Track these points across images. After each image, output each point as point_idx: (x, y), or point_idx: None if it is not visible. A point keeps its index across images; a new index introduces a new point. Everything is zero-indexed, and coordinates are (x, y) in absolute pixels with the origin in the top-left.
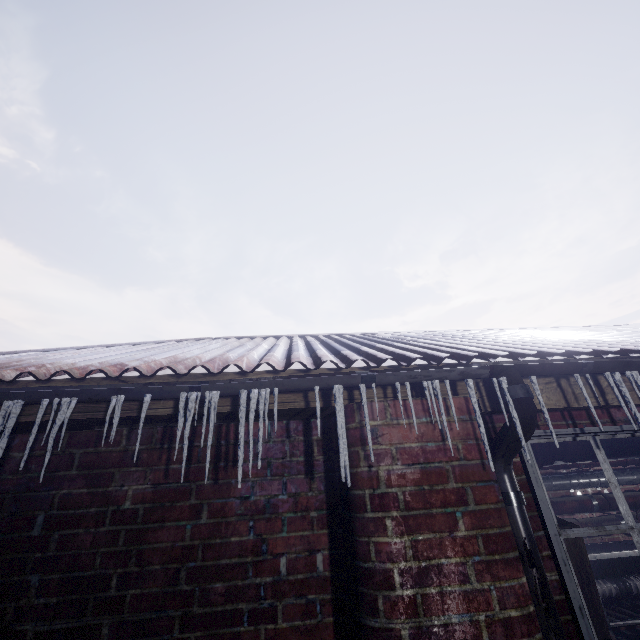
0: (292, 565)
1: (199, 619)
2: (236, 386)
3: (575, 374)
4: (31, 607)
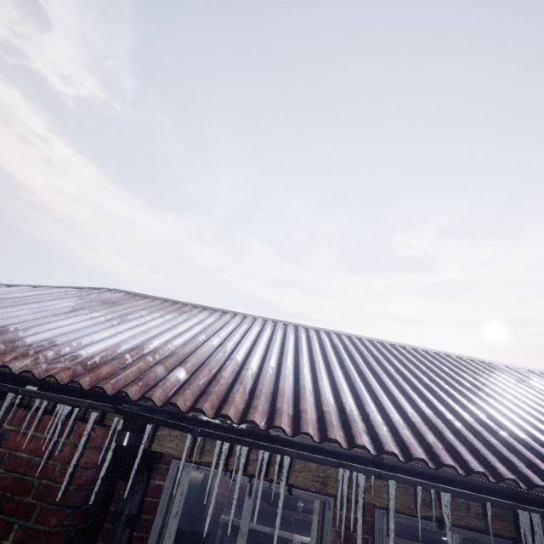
0: None
1: None
2: None
3: (188, 434)
4: None
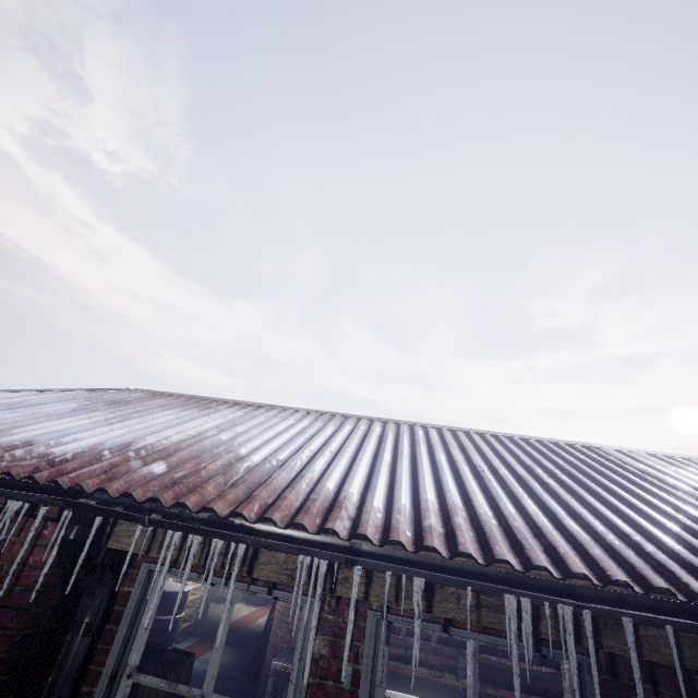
0: None
1: None
2: None
3: (138, 525)
4: None
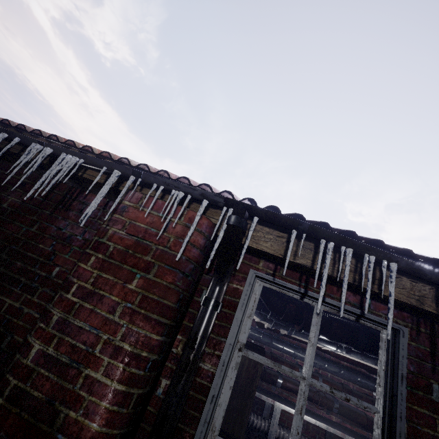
0: (60, 274)
1: (0, 274)
2: (62, 150)
3: (293, 230)
4: None
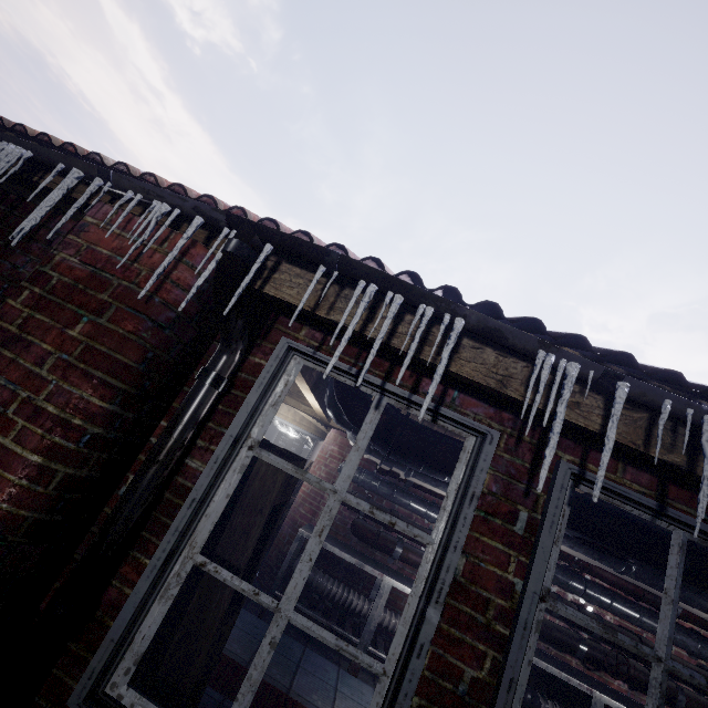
0: None
1: None
2: (3, 137)
3: (321, 265)
4: None
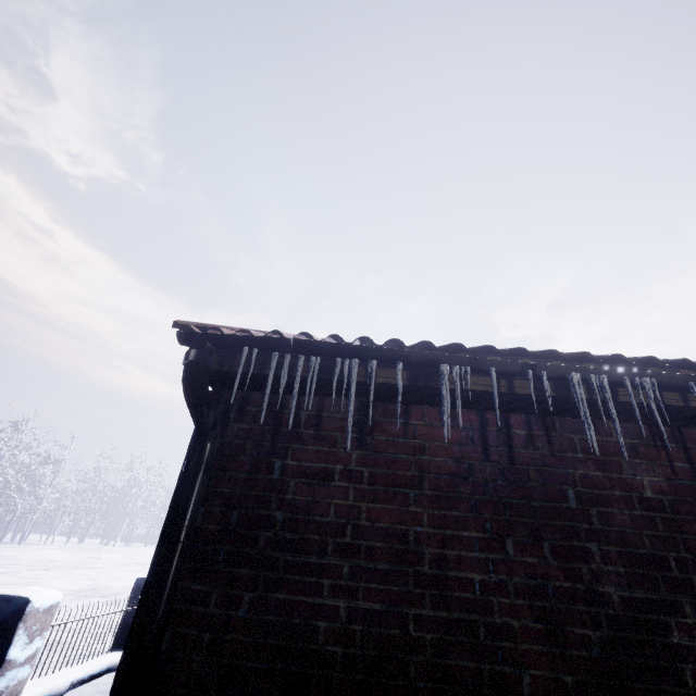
0: None
1: None
2: None
3: None
4: (603, 572)
